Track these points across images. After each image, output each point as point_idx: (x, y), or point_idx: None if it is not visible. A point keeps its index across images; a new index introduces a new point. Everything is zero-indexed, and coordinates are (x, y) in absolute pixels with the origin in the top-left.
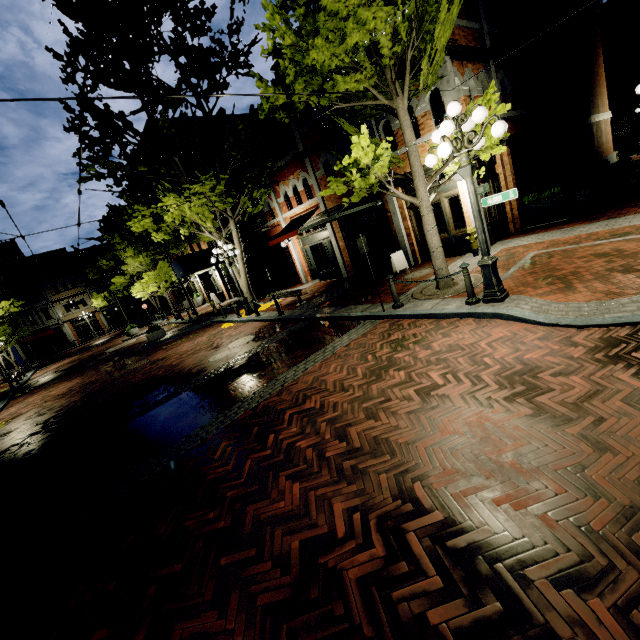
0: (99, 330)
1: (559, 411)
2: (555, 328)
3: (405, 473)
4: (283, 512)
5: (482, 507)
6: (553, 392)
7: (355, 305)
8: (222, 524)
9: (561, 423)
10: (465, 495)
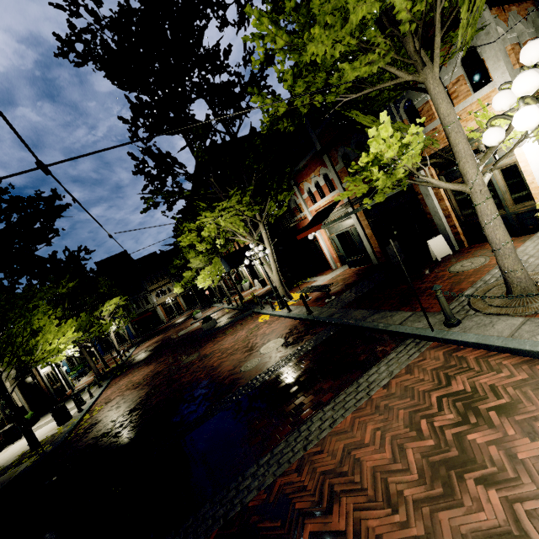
0: (180, 310)
1: None
2: None
3: None
4: None
5: None
6: None
7: (390, 311)
8: None
9: None
10: None
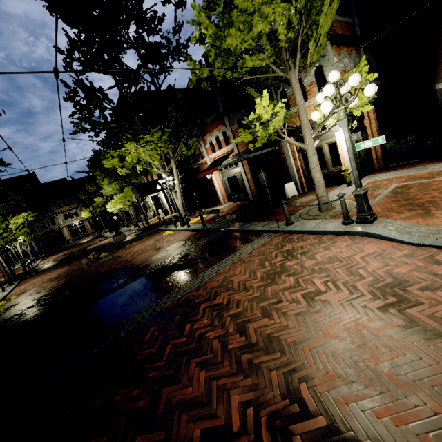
0: (85, 233)
1: (429, 324)
2: (418, 247)
3: (293, 372)
4: (190, 398)
5: (363, 417)
6: (422, 305)
7: (257, 221)
8: (142, 403)
9: (433, 337)
10: (346, 402)
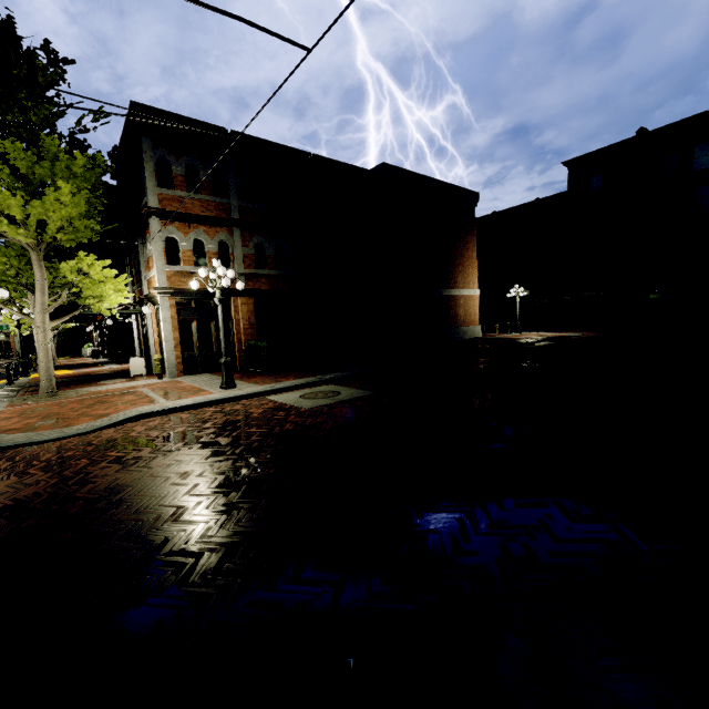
0: (8, 352)
1: None
2: None
3: None
4: None
5: None
6: None
7: (18, 392)
8: None
9: None
10: None
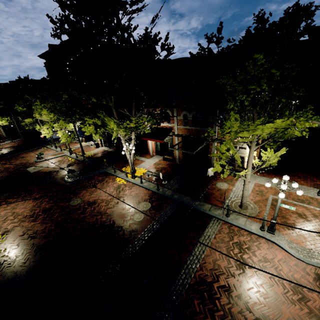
0: None
1: (316, 312)
2: (298, 260)
3: None
4: None
5: None
6: (311, 301)
7: (202, 202)
8: None
9: (318, 319)
10: None
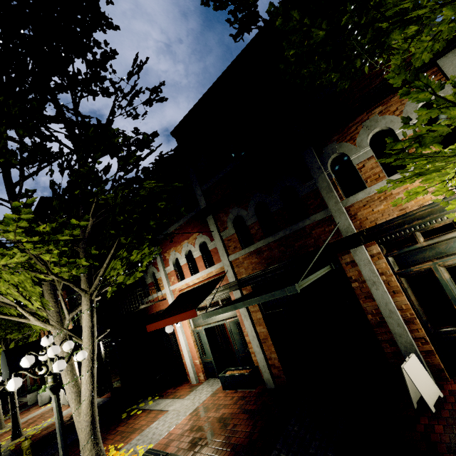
0: None
1: None
2: None
3: None
4: None
5: None
6: None
7: None
8: None
9: None
10: None
